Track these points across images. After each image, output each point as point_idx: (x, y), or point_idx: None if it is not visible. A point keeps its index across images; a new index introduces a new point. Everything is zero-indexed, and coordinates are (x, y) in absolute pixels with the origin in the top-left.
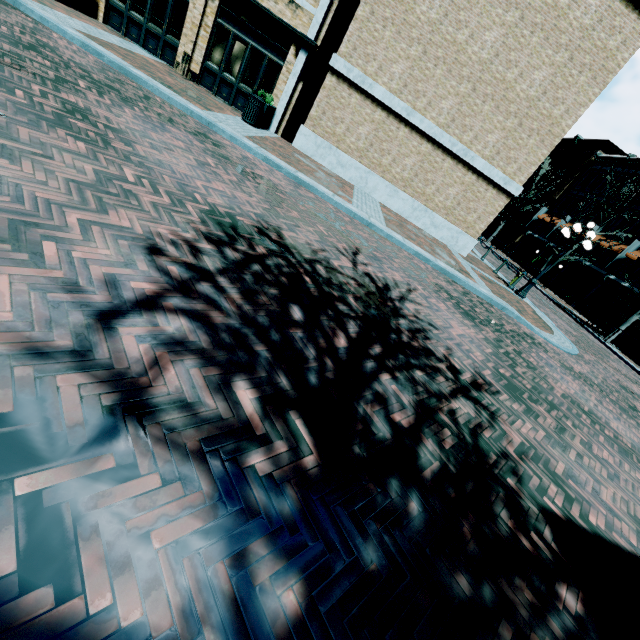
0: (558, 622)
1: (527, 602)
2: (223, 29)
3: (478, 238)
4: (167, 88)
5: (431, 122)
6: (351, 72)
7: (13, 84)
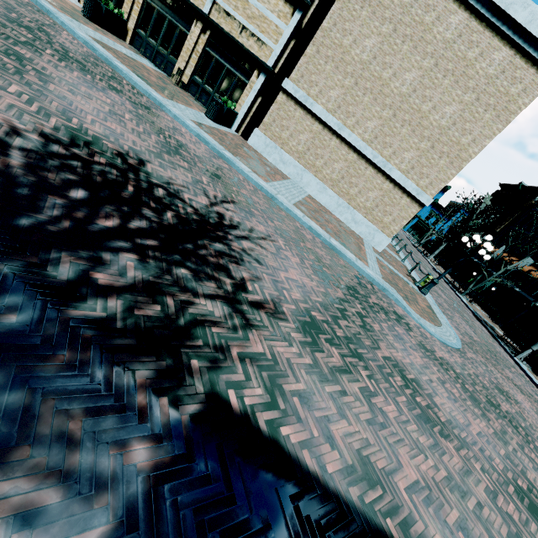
0: (89, 458)
1: (64, 428)
2: (209, 55)
3: (421, 253)
4: (141, 79)
5: (357, 137)
6: (297, 93)
7: None
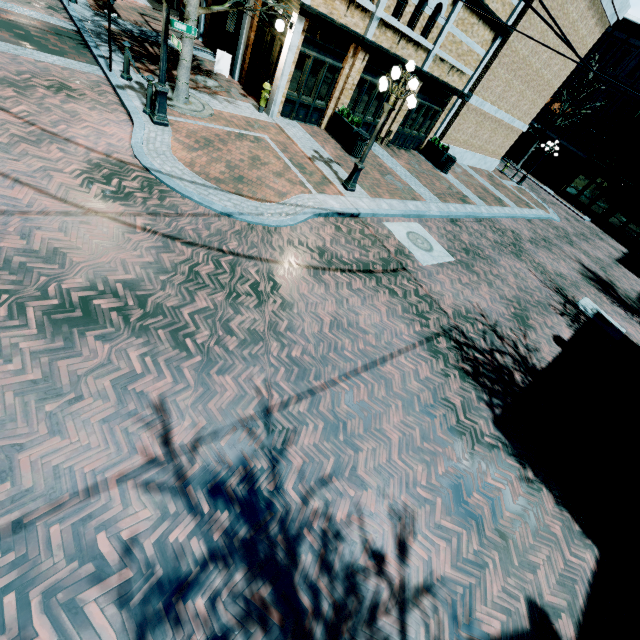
0: None
1: None
2: None
3: None
4: (470, 205)
5: (504, 112)
6: (477, 102)
7: (563, 283)
